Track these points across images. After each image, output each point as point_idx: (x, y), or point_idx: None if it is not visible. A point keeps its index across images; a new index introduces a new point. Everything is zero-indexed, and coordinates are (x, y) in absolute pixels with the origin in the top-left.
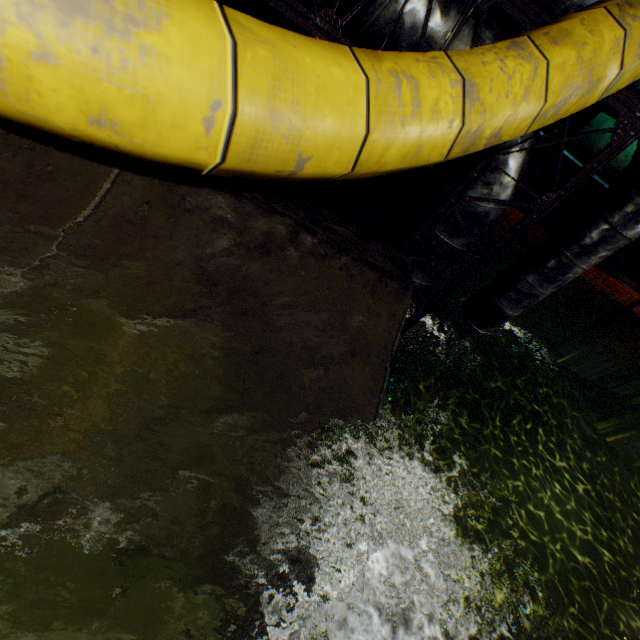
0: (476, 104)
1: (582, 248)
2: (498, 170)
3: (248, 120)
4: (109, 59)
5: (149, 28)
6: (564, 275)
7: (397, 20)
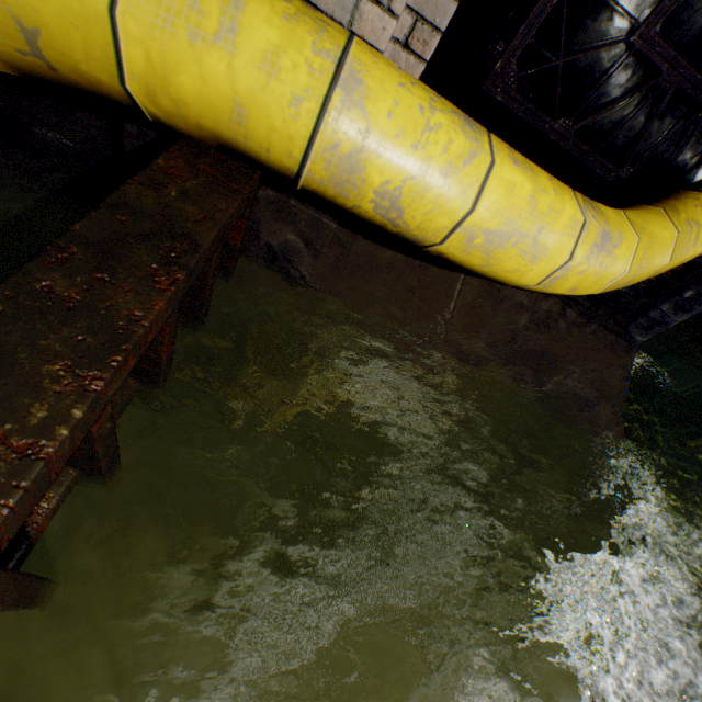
0: None
1: None
2: None
3: (627, 274)
4: (601, 267)
5: (617, 247)
6: (700, 305)
7: (619, 122)
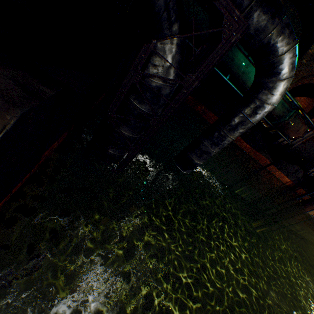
0: None
1: (230, 126)
2: (159, 55)
3: None
4: None
5: None
6: (222, 141)
7: None
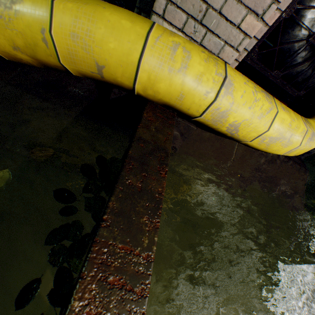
0: None
1: None
2: None
3: None
4: (309, 146)
5: None
6: None
7: (300, 72)
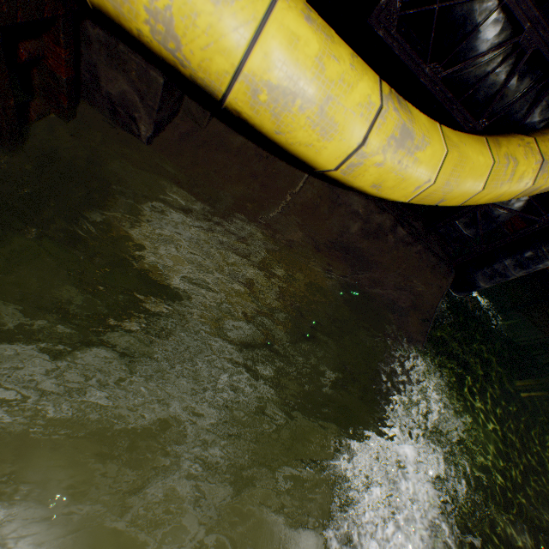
0: (544, 173)
1: None
2: None
3: (434, 186)
4: (401, 165)
5: (420, 150)
6: (536, 265)
7: (483, 77)
